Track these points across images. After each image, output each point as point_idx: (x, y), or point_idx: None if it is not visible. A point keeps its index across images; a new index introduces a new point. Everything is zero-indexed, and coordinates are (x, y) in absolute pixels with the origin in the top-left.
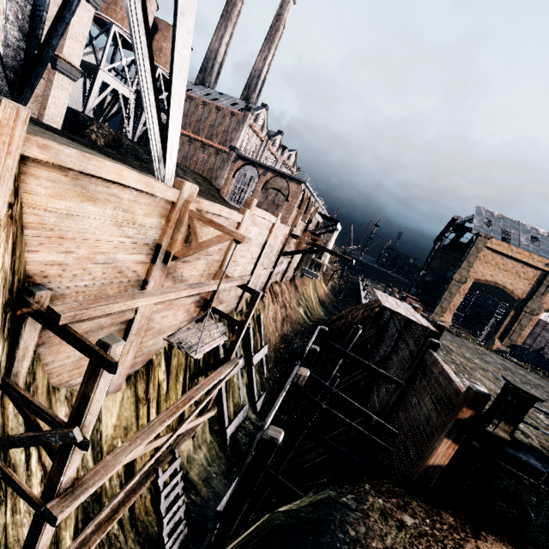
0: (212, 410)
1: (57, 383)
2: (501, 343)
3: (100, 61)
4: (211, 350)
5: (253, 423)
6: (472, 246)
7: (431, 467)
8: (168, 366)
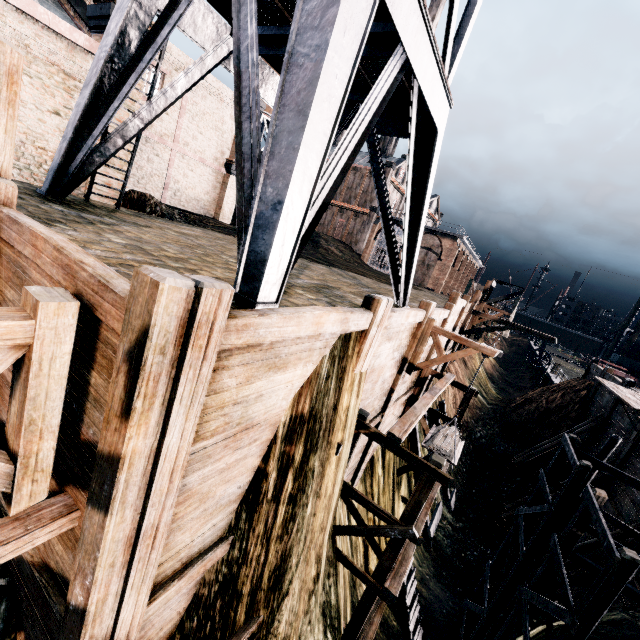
0: None
1: None
2: None
3: None
4: (408, 443)
5: (450, 523)
6: None
7: None
8: (383, 461)
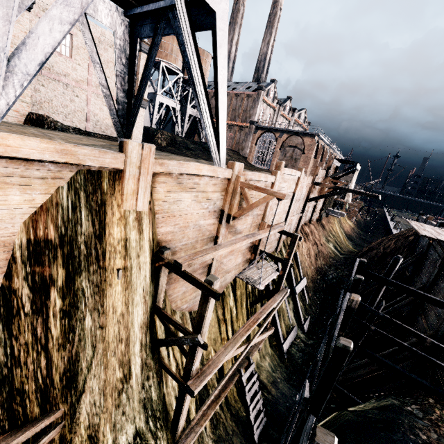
0: (270, 329)
1: (175, 307)
2: None
3: (156, 89)
4: None
5: (303, 341)
6: None
7: None
8: (235, 296)
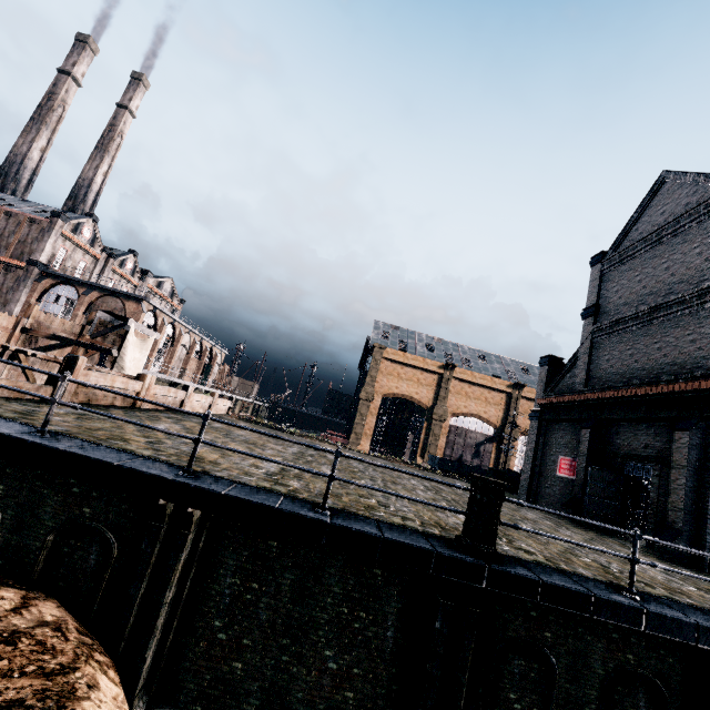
0: None
1: None
2: (423, 461)
3: None
4: None
5: None
6: (371, 359)
7: None
8: None
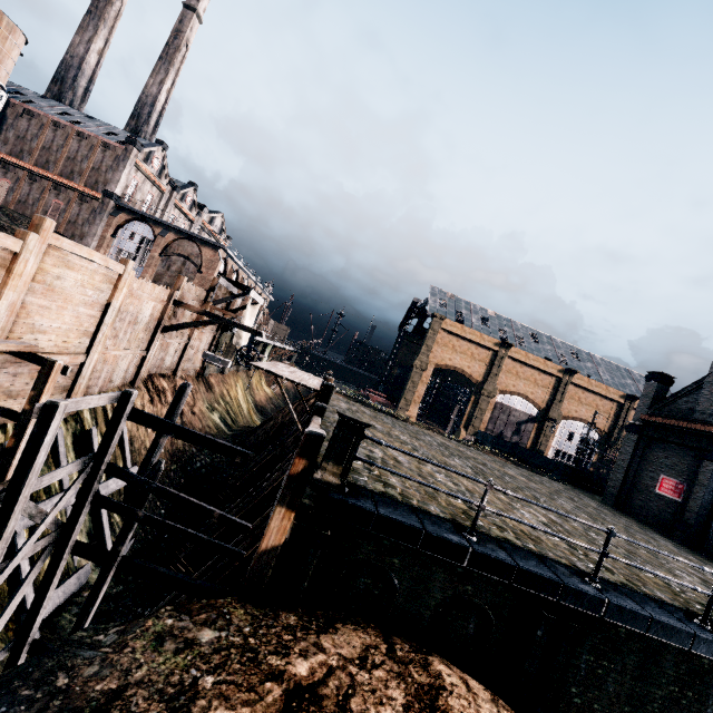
0: None
1: None
2: (466, 432)
3: None
4: None
5: None
6: (429, 328)
7: (265, 553)
8: None
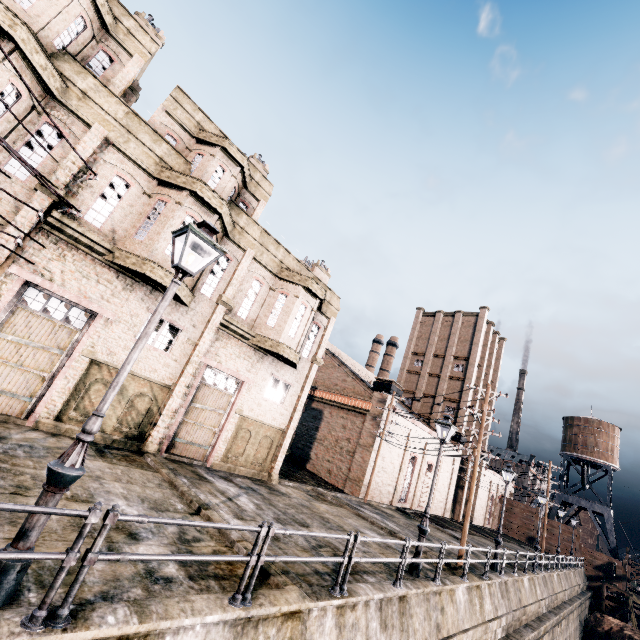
0: None
1: None
2: None
3: None
4: None
5: None
6: None
7: None
8: None
